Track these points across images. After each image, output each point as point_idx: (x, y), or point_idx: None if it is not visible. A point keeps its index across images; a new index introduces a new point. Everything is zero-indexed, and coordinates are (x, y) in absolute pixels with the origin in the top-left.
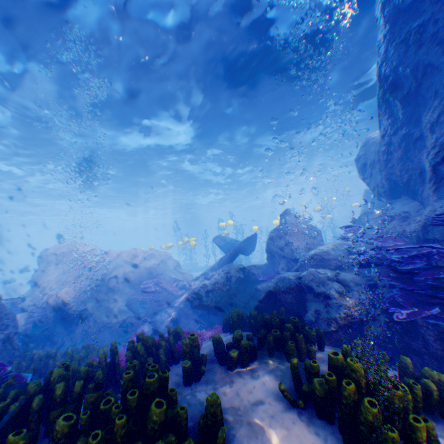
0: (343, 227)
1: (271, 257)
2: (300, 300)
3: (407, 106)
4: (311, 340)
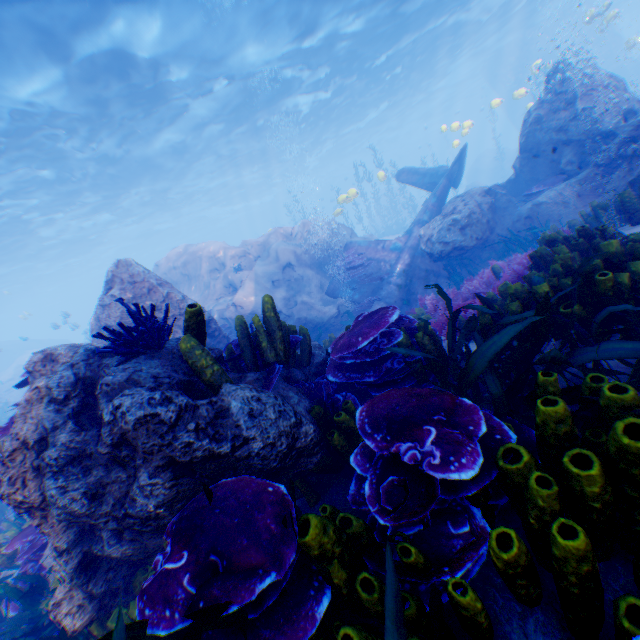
0: None
1: (531, 159)
2: None
3: None
4: None
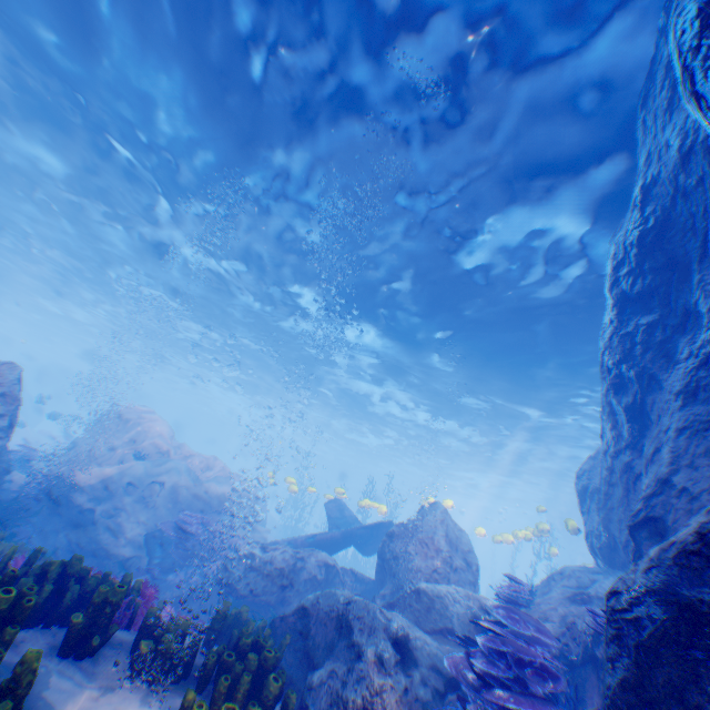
0: (506, 574)
1: (383, 569)
2: (329, 644)
3: (633, 421)
4: (264, 698)
